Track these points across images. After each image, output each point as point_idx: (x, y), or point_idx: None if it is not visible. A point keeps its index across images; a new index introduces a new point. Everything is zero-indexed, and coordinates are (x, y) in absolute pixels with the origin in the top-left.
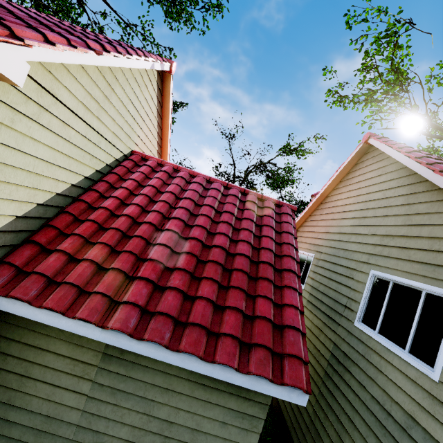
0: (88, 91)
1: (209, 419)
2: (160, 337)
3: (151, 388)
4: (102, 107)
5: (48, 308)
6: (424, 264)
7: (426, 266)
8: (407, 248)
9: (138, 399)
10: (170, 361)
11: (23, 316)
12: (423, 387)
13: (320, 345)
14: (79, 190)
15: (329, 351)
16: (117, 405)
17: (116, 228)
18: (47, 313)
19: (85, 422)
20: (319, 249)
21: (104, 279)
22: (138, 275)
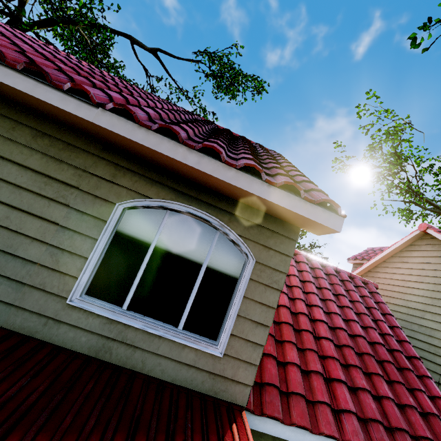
0: None
1: None
2: None
3: None
4: None
5: (301, 426)
6: None
7: None
8: None
9: None
10: None
11: (273, 435)
12: None
13: None
14: None
15: None
16: None
17: (287, 323)
18: (294, 430)
19: None
20: None
21: (314, 384)
22: (333, 377)
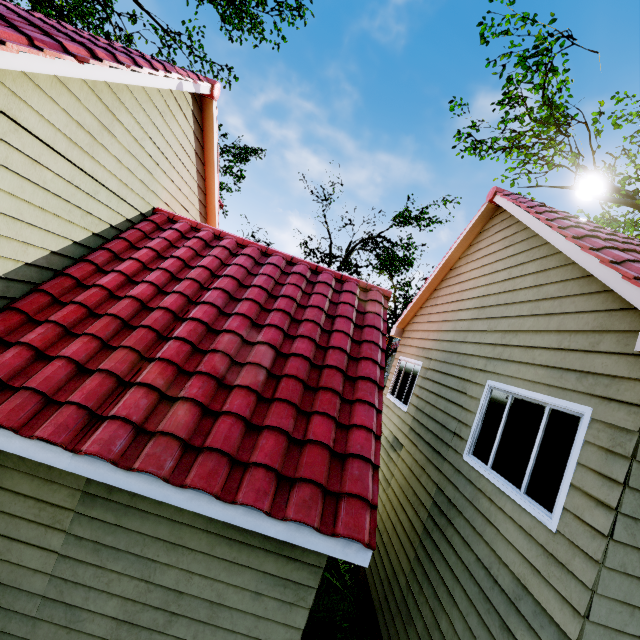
0: (73, 117)
1: (236, 587)
2: (158, 466)
3: (152, 543)
4: (98, 141)
5: None
6: (550, 369)
7: (552, 372)
8: (532, 347)
9: (132, 559)
10: (172, 501)
11: None
12: (537, 540)
13: (421, 490)
14: (65, 260)
15: (430, 497)
16: (102, 567)
17: (114, 315)
18: None
19: (54, 592)
20: (428, 354)
21: (84, 384)
22: (138, 381)
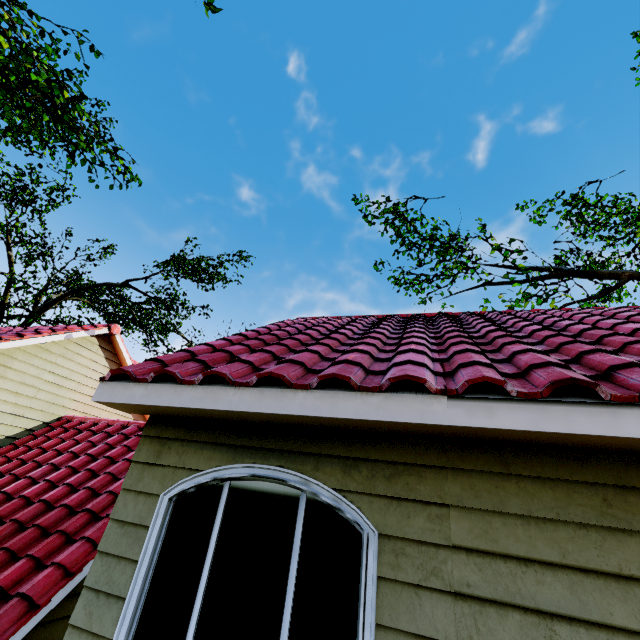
0: None
1: None
2: None
3: None
4: None
5: None
6: None
7: None
8: None
9: None
10: None
11: None
12: None
13: None
14: None
15: None
16: None
17: None
18: None
19: None
20: None
21: None
22: None
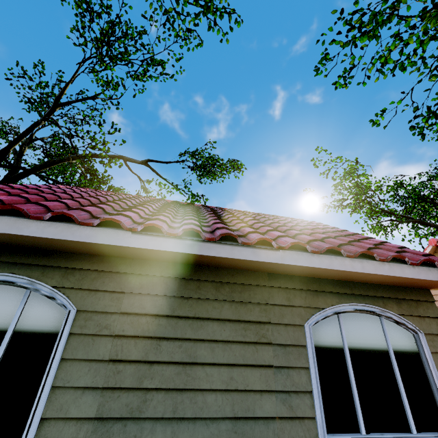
0: None
1: None
2: None
3: None
4: None
5: None
6: None
7: None
8: None
9: None
10: None
11: None
12: None
13: None
14: None
15: None
16: None
17: None
18: None
19: None
20: None
21: None
22: None
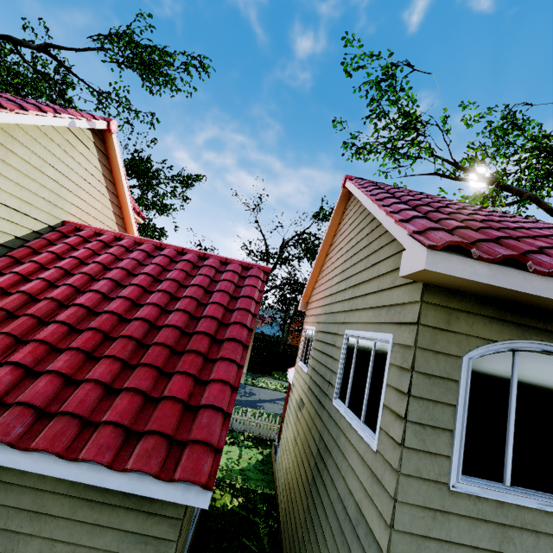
0: None
1: (98, 550)
2: (5, 433)
3: (16, 514)
4: None
5: None
6: (374, 309)
7: (375, 311)
8: (366, 294)
9: None
10: (19, 466)
11: None
12: (367, 463)
13: (312, 441)
14: None
15: (316, 446)
16: None
17: None
18: None
19: None
20: (318, 319)
21: None
22: (7, 360)
